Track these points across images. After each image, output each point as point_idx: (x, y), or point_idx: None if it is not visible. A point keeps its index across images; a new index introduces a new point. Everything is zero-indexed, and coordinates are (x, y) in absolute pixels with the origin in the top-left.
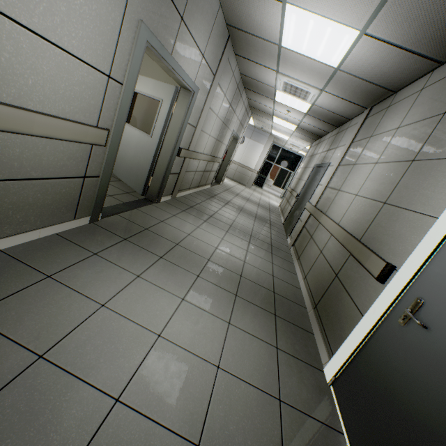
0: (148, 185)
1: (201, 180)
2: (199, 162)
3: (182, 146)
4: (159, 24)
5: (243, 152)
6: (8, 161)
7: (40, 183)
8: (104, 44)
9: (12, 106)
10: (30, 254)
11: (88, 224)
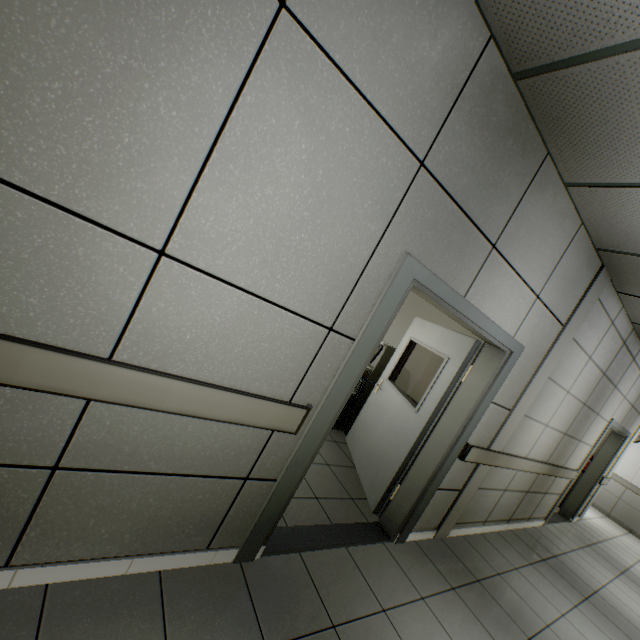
0: (390, 497)
1: (518, 508)
2: (515, 473)
3: (473, 440)
4: (443, 255)
5: (639, 462)
6: (116, 442)
7: (160, 480)
8: (330, 286)
9: (138, 369)
10: (72, 615)
11: (231, 562)
